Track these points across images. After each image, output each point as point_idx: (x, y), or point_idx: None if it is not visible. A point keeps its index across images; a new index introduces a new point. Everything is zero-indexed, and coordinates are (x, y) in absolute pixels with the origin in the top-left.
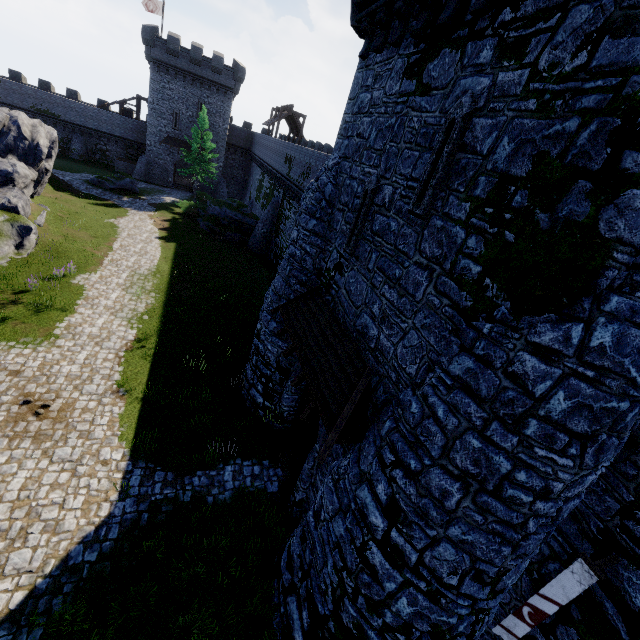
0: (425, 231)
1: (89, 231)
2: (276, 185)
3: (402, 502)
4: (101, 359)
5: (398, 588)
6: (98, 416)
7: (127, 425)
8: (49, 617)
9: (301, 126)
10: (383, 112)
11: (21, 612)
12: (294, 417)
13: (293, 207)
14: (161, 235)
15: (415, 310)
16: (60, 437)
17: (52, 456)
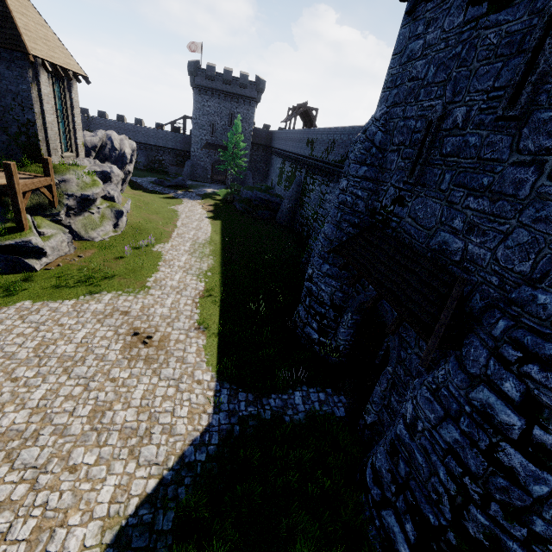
0: (524, 129)
1: (159, 215)
2: (298, 167)
3: (544, 397)
4: (182, 304)
5: (549, 492)
6: (188, 346)
7: (210, 354)
8: (177, 503)
9: (314, 118)
10: (443, 47)
11: (156, 496)
12: (349, 351)
13: (317, 180)
14: (209, 215)
15: (520, 208)
16: (163, 361)
17: (160, 375)
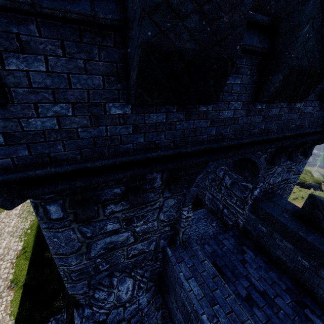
0: None
1: None
2: None
3: None
4: (3, 268)
5: None
6: None
7: (14, 305)
8: None
9: None
10: None
11: None
12: None
13: None
14: None
15: None
16: None
17: None
